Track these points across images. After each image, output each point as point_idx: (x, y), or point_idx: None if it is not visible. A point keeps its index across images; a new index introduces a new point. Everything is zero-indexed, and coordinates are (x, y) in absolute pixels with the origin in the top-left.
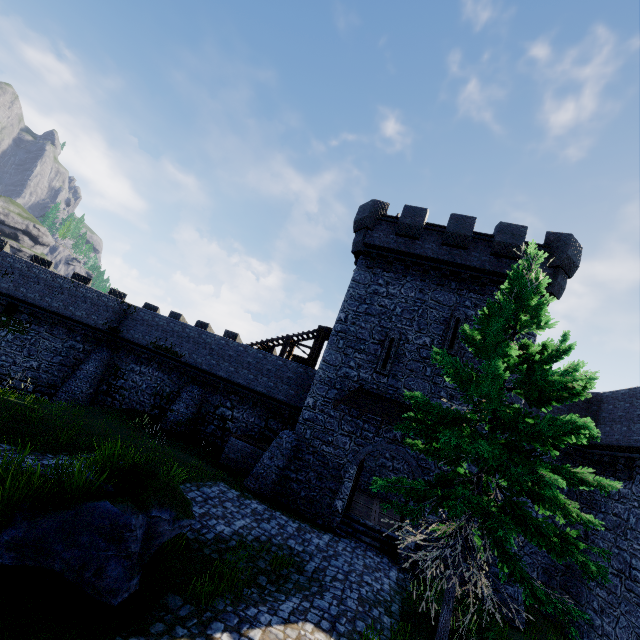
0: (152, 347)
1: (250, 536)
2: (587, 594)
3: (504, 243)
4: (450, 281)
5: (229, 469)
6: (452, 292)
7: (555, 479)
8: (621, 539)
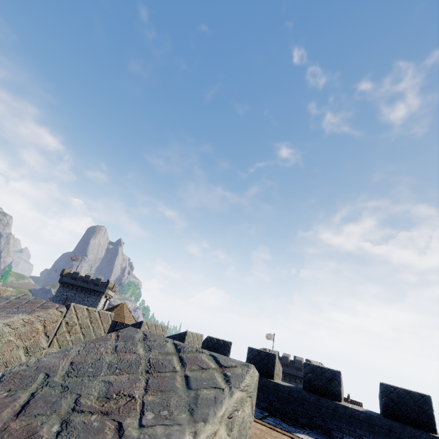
0: None
1: None
2: None
3: (297, 367)
4: (287, 377)
5: None
6: (288, 382)
7: None
8: None
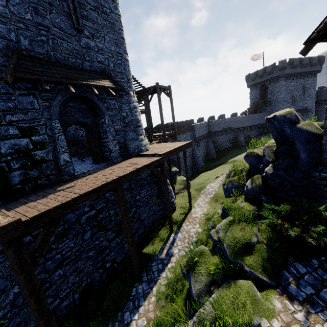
0: (223, 130)
1: None
2: None
3: (314, 63)
4: (301, 77)
5: None
6: (302, 79)
7: None
8: None
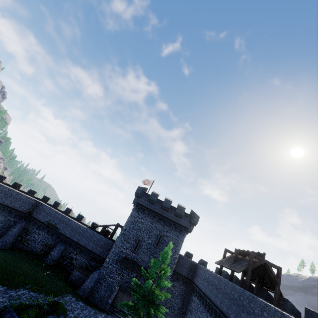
0: (46, 223)
1: (79, 317)
2: None
3: (178, 213)
4: (161, 221)
5: (72, 284)
6: (161, 225)
7: (151, 311)
8: (190, 315)
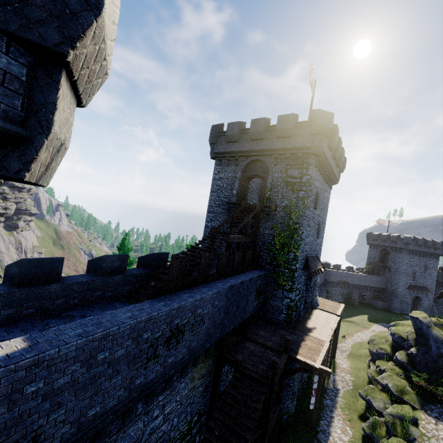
0: (339, 282)
1: None
2: (439, 307)
3: (437, 247)
4: (424, 255)
5: (382, 309)
6: (425, 258)
7: None
8: None
